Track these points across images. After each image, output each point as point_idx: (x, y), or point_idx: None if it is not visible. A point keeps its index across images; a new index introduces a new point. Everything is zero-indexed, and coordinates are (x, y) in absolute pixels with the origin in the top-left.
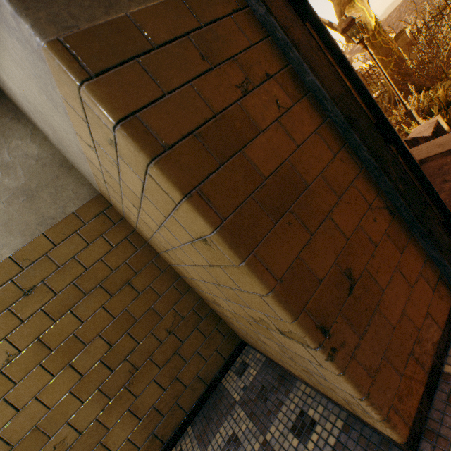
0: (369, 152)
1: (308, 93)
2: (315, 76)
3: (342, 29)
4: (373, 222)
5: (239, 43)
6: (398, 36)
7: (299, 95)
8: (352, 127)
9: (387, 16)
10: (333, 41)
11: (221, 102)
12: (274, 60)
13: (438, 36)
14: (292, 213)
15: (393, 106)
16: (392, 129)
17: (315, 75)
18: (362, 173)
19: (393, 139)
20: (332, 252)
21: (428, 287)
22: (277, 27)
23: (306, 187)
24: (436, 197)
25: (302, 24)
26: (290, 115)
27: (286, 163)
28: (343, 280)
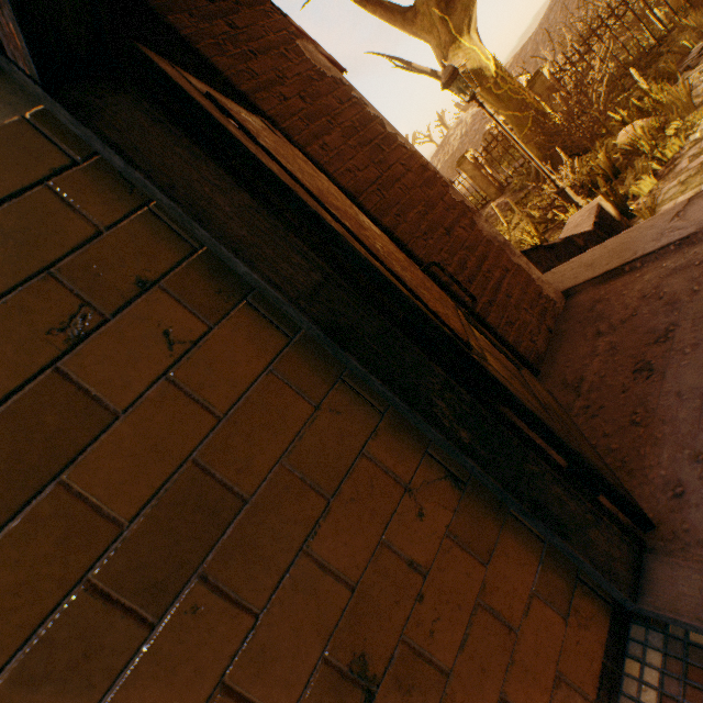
0: (387, 386)
1: (249, 293)
2: (249, 266)
3: (442, 84)
4: (418, 518)
5: (67, 233)
6: (534, 79)
7: (226, 303)
8: (344, 346)
9: (521, 50)
10: (290, 189)
11: (5, 378)
12: (162, 248)
13: (590, 74)
14: (203, 580)
15: (544, 179)
16: (434, 324)
17: (249, 263)
18: (386, 421)
19: (442, 340)
20: (315, 633)
21: (555, 612)
22: (153, 188)
23: (243, 503)
24: (544, 428)
25: (218, 169)
26: (203, 352)
27: (189, 463)
28: (347, 689)
